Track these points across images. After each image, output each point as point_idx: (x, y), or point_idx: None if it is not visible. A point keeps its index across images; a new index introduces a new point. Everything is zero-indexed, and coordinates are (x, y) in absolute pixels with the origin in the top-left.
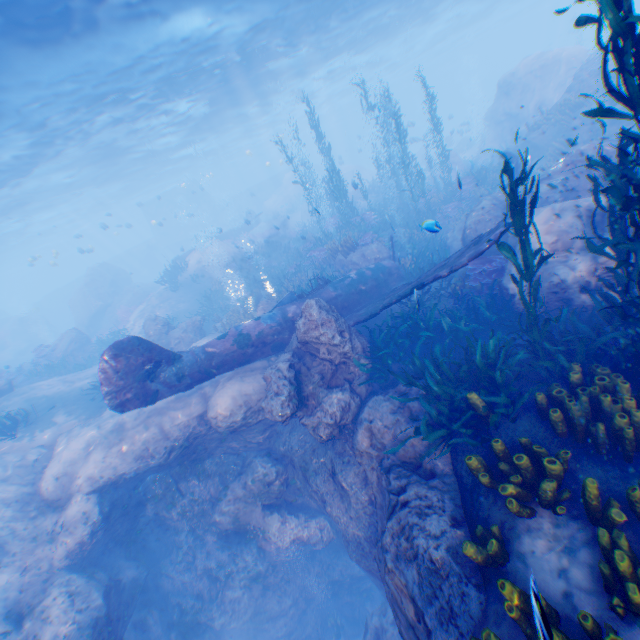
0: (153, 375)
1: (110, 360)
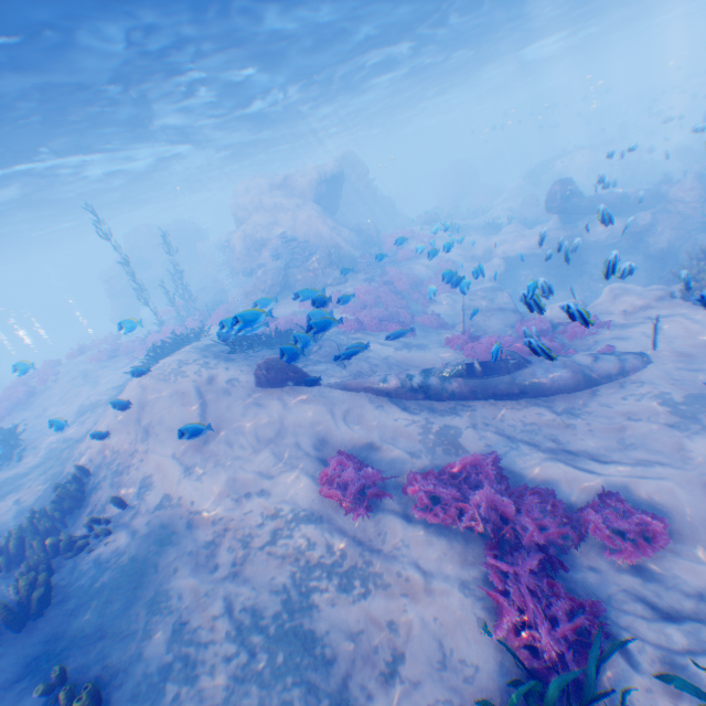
0: (567, 201)
1: (554, 187)
